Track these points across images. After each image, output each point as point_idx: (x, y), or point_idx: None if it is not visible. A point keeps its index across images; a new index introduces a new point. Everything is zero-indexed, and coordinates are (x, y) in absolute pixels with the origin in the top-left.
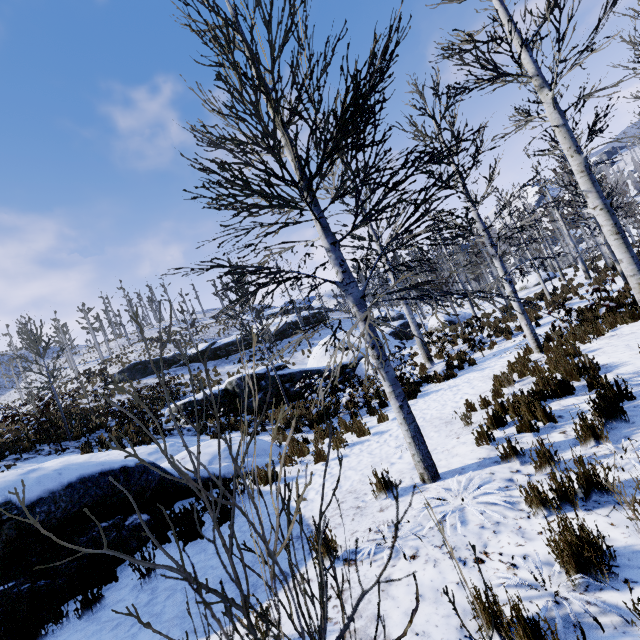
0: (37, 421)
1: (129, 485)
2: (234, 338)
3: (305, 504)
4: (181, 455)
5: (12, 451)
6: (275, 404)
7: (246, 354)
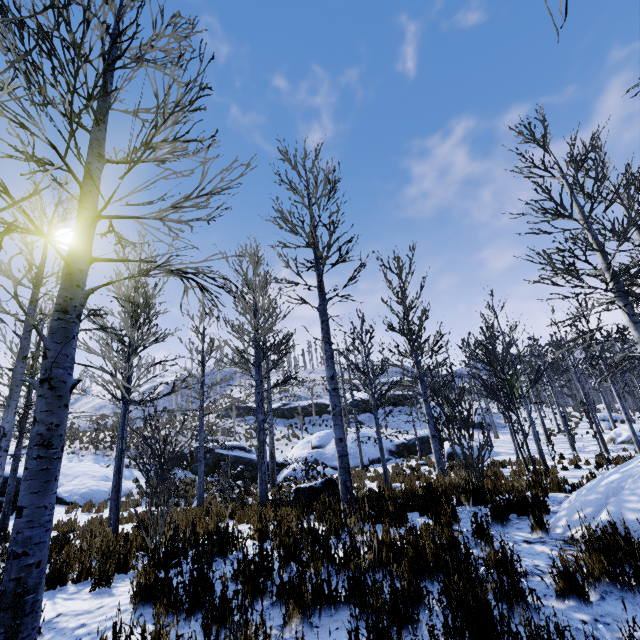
0: (114, 436)
1: (4, 485)
2: (303, 404)
3: (11, 522)
4: (75, 482)
5: (97, 448)
6: (208, 474)
7: (305, 420)
